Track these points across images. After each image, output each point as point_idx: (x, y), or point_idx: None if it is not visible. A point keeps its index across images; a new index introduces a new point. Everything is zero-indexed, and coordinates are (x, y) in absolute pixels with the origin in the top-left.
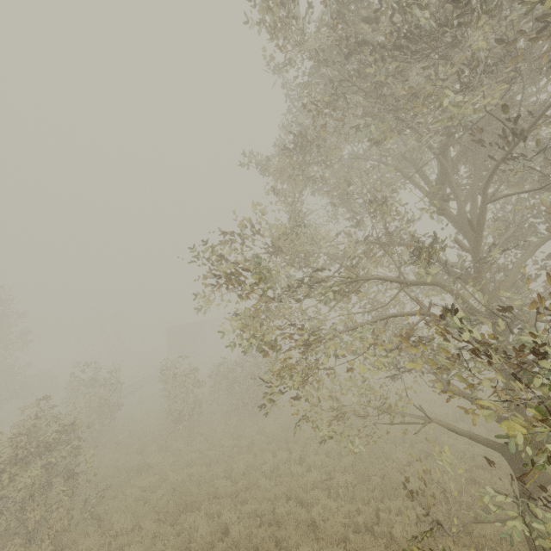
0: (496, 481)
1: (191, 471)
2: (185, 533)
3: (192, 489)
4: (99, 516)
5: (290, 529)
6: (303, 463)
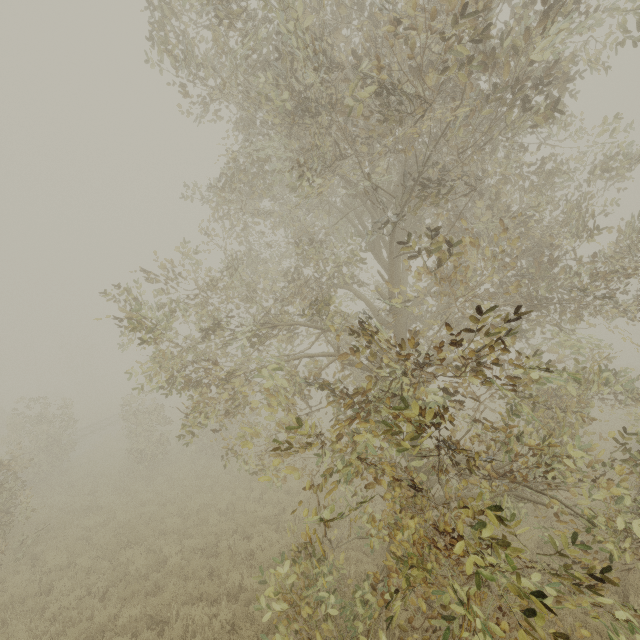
0: None
1: (143, 510)
2: (122, 567)
3: (139, 527)
4: (36, 557)
5: (224, 559)
6: (260, 500)
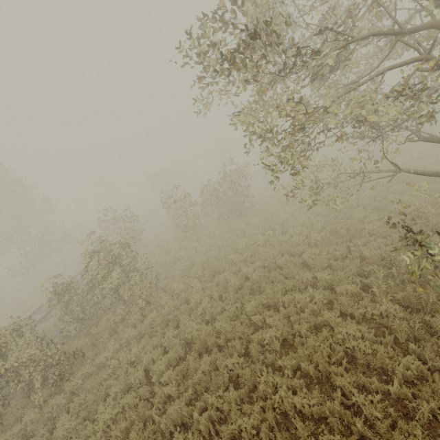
0: (438, 212)
1: (209, 255)
2: (221, 284)
3: (215, 263)
4: (162, 288)
5: (291, 268)
6: (286, 234)
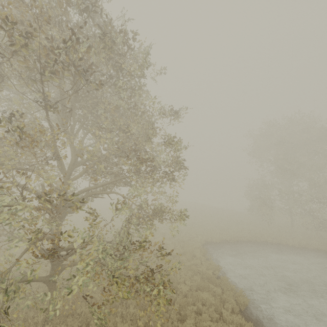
0: None
1: None
2: None
3: None
4: None
5: None
6: None
